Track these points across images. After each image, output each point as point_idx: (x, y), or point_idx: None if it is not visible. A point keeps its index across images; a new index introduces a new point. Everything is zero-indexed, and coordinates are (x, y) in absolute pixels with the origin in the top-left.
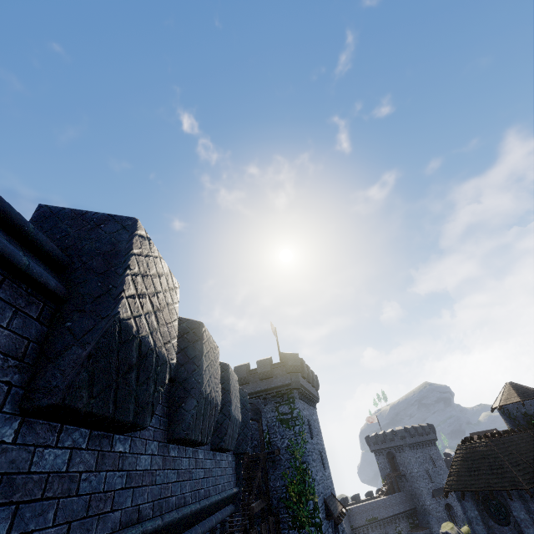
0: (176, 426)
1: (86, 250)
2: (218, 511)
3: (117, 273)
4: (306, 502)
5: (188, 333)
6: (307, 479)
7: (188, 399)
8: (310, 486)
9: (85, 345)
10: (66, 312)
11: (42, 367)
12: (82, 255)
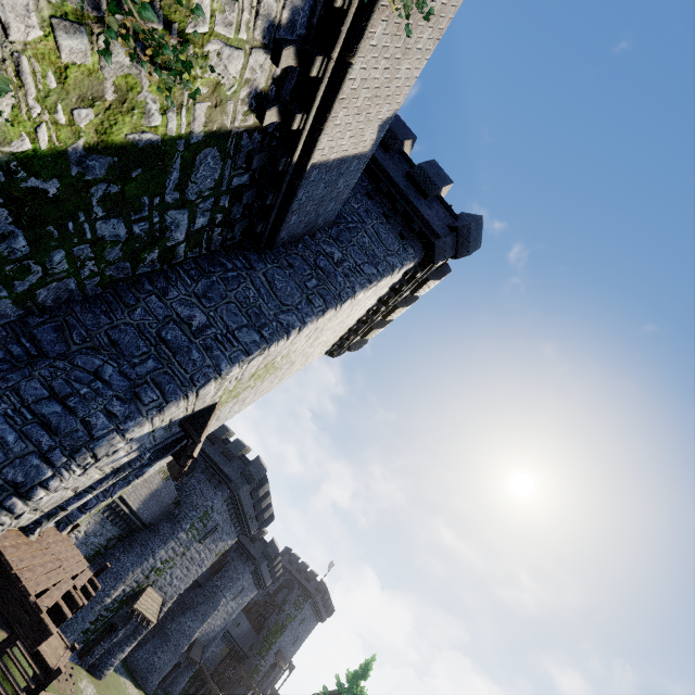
0: (270, 569)
1: (276, 555)
2: (264, 584)
3: (276, 559)
4: (274, 637)
5: (279, 561)
6: (282, 631)
7: (273, 568)
8: (280, 634)
9: (271, 563)
10: (272, 559)
11: (269, 562)
12: (276, 555)
